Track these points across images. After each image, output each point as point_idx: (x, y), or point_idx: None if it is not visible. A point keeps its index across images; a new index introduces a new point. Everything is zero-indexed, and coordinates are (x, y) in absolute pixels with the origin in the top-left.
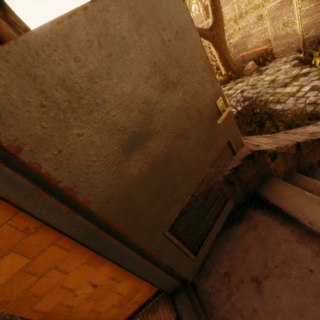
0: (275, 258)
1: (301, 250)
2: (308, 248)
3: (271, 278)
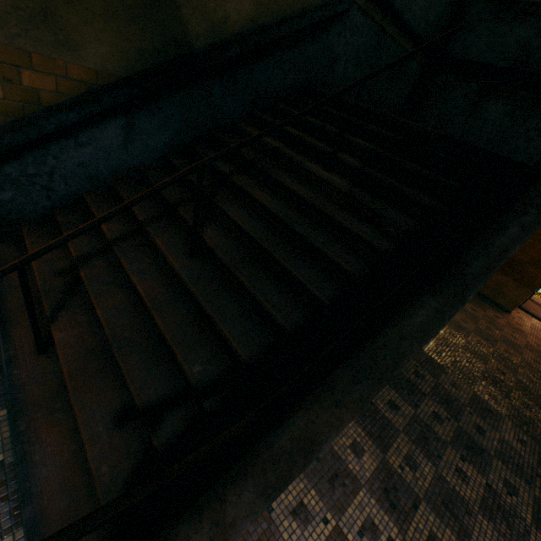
0: (533, 306)
1: (536, 306)
2: (537, 306)
3: (535, 310)
